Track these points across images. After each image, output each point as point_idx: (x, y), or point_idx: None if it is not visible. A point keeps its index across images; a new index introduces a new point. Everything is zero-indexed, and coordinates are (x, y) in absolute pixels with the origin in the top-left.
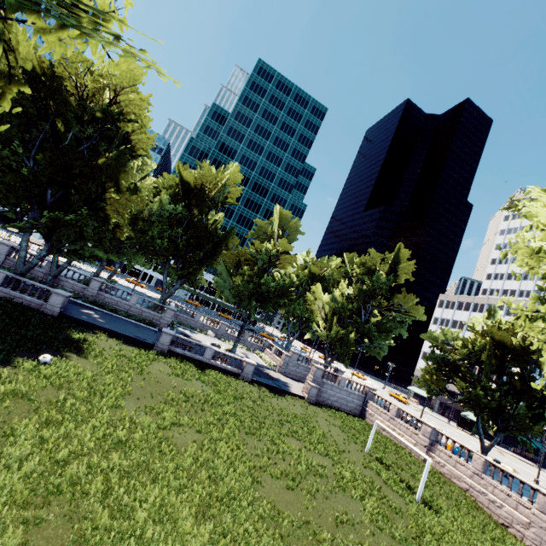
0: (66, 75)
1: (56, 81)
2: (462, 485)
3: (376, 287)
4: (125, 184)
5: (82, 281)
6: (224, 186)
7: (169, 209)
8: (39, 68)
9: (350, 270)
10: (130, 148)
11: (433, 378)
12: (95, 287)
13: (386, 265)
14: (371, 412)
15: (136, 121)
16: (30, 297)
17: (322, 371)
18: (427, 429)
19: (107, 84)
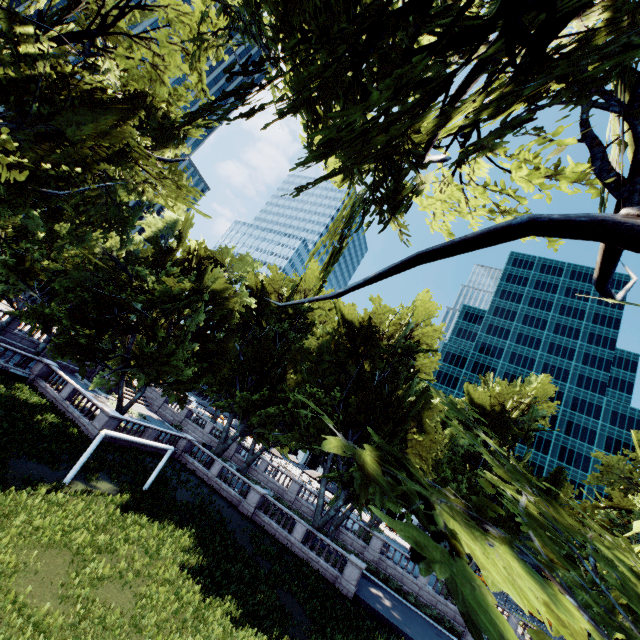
0: (373, 323)
1: (370, 331)
2: None
3: None
4: (430, 421)
5: (361, 536)
6: (532, 405)
7: (464, 442)
8: (357, 324)
9: None
10: (413, 374)
11: None
12: (375, 548)
13: None
14: None
15: (435, 350)
16: (325, 562)
17: None
18: None
19: (410, 323)
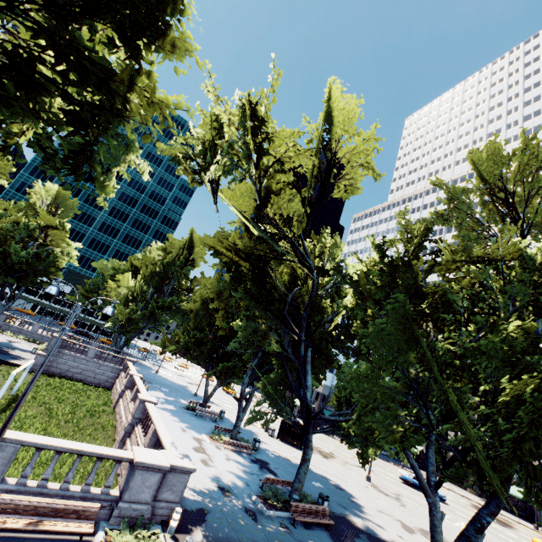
0: None
1: None
2: (118, 417)
3: (174, 270)
4: None
5: None
6: None
7: None
8: None
9: (158, 258)
10: None
11: (175, 338)
12: None
13: (184, 250)
14: (117, 381)
15: None
16: None
17: (62, 340)
18: (128, 377)
19: None
